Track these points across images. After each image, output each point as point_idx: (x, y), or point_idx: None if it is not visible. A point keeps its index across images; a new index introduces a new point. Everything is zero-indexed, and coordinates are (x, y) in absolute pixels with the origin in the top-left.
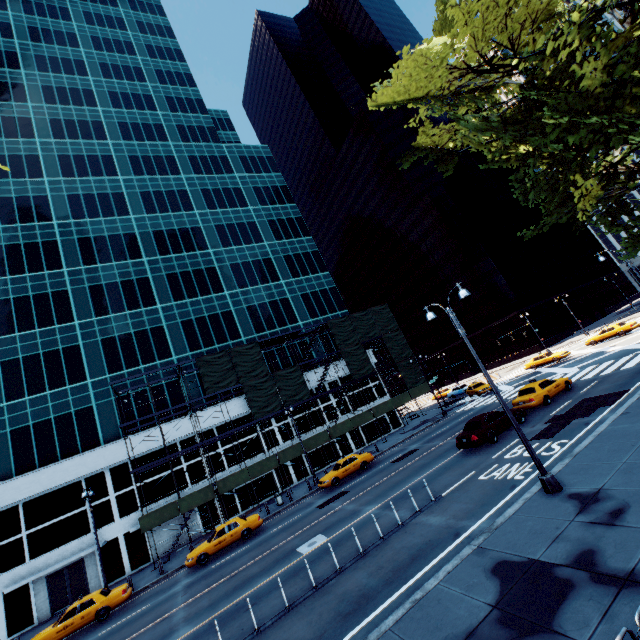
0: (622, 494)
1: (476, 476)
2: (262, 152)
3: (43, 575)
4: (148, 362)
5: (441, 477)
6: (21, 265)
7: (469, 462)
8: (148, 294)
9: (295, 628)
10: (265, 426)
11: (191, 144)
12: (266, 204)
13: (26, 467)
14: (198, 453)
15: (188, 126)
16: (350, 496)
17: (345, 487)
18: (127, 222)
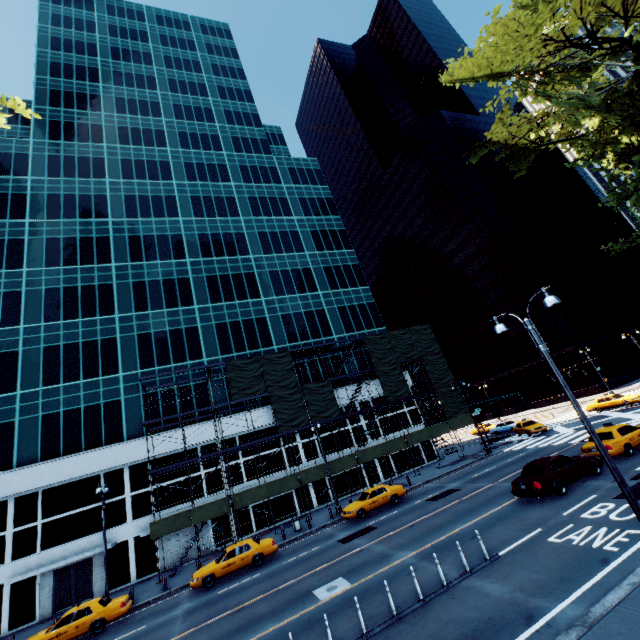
0: None
1: (544, 536)
2: (311, 165)
3: (51, 569)
4: (179, 361)
5: (494, 529)
6: (75, 257)
7: (531, 515)
8: (187, 294)
9: None
10: (289, 441)
11: (243, 154)
12: (310, 215)
13: (51, 454)
14: (218, 461)
15: (242, 138)
16: (378, 534)
17: (372, 522)
18: (175, 224)
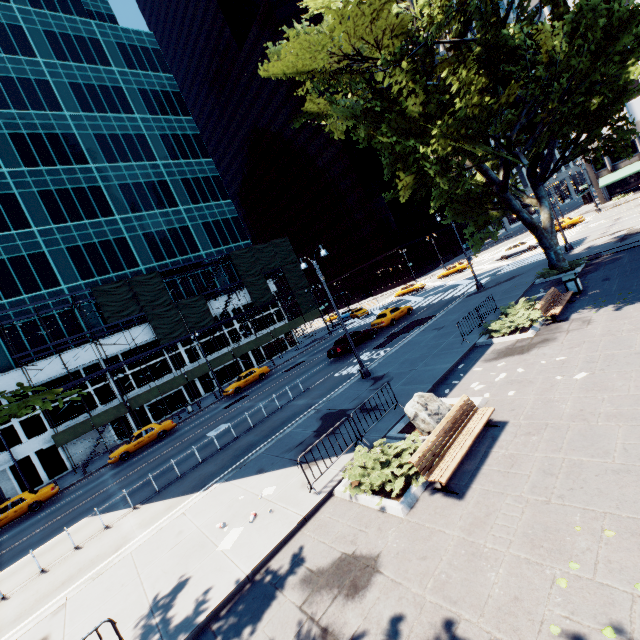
0: (393, 374)
1: (333, 374)
2: (146, 41)
3: None
4: (32, 291)
5: (313, 378)
6: None
7: (333, 367)
8: (18, 214)
9: (206, 469)
10: (172, 350)
11: (45, 12)
12: (156, 113)
13: None
14: (105, 378)
15: None
16: (249, 398)
17: (246, 393)
18: None
